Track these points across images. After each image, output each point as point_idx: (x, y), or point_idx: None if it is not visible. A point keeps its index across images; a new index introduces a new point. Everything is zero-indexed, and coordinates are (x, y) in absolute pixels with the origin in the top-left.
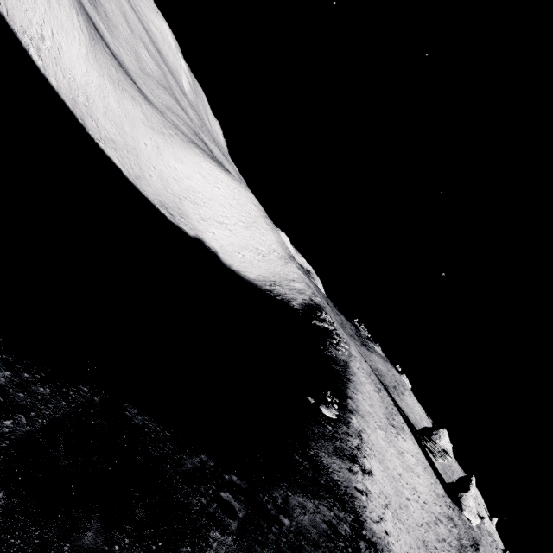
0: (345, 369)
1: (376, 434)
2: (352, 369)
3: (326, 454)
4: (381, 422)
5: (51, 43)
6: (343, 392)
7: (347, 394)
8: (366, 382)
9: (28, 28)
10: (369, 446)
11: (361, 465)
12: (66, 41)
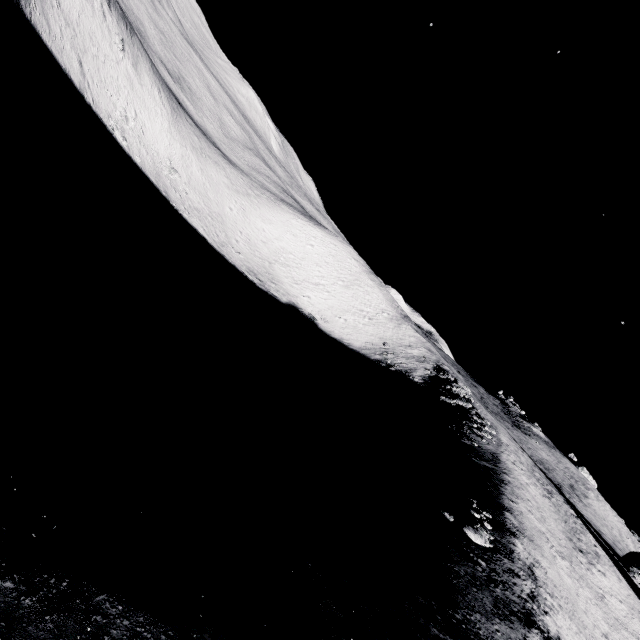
0: (494, 464)
1: (556, 566)
2: (504, 464)
3: (482, 614)
4: (561, 546)
5: (134, 123)
6: (496, 501)
7: (503, 504)
8: (529, 483)
9: (113, 112)
10: (549, 590)
11: (542, 629)
12: (149, 118)
